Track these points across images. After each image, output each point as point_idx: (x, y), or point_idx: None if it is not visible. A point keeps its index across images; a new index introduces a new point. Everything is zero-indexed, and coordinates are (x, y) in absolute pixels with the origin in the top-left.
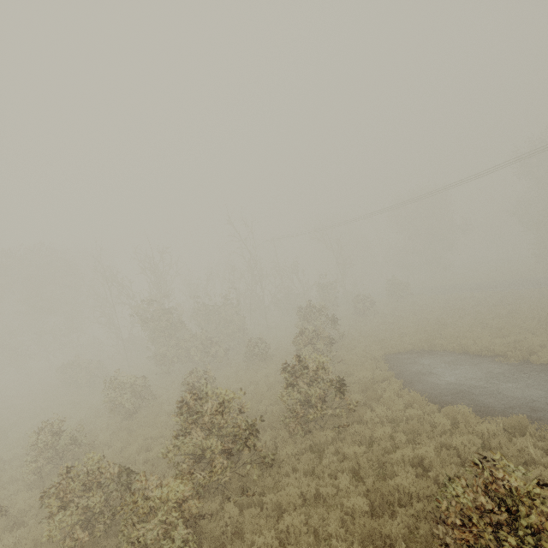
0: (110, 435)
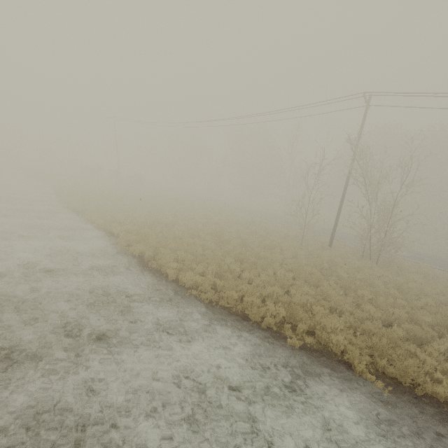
0: None
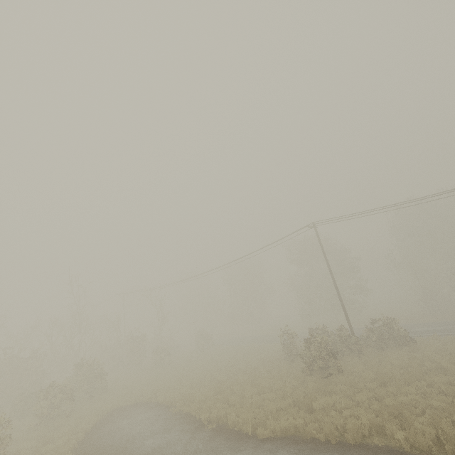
0: None
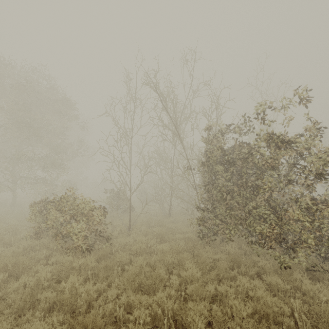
0: None
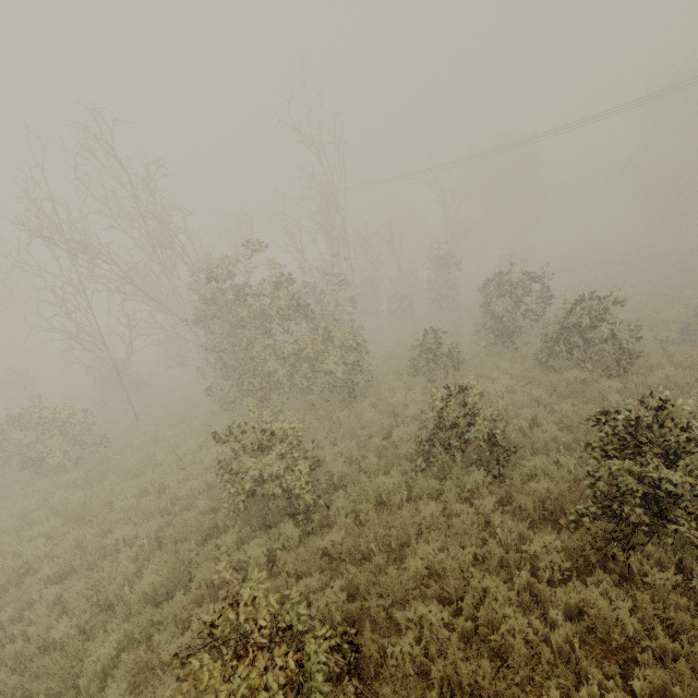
0: (318, 581)
